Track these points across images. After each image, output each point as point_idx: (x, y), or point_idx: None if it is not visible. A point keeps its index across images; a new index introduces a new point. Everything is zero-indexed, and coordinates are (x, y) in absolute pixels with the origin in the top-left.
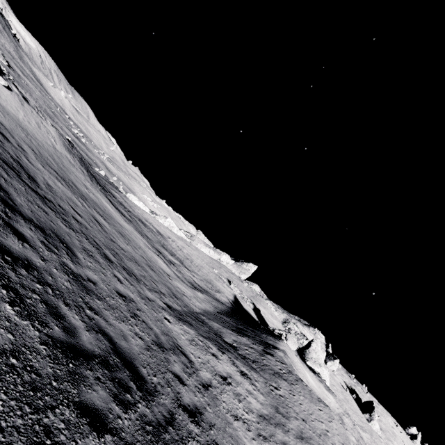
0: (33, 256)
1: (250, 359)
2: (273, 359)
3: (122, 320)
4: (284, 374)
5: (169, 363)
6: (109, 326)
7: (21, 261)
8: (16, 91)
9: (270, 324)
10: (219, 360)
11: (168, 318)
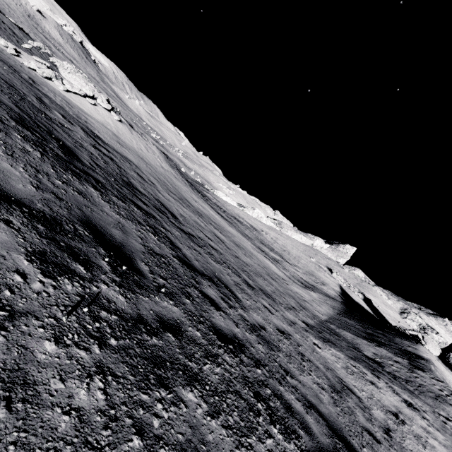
0: (232, 325)
1: (402, 378)
2: (426, 375)
3: (301, 370)
4: (447, 397)
5: (353, 414)
6: (304, 388)
7: (234, 342)
8: (124, 121)
9: (386, 316)
10: (379, 389)
11: (316, 342)
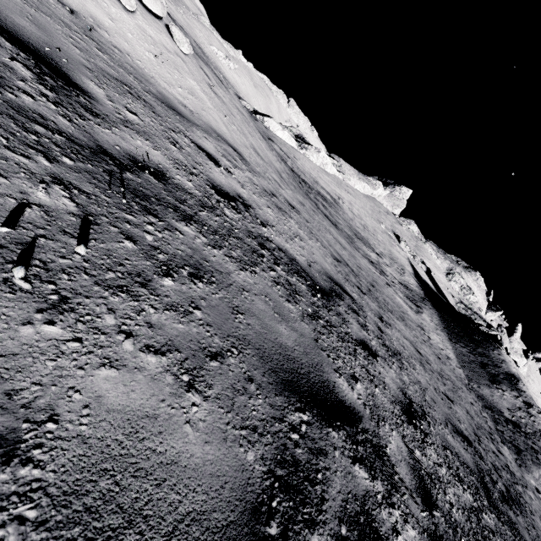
0: None
1: (532, 434)
2: (535, 412)
3: None
4: None
5: None
6: None
7: None
8: None
9: (440, 285)
10: None
11: (533, 483)
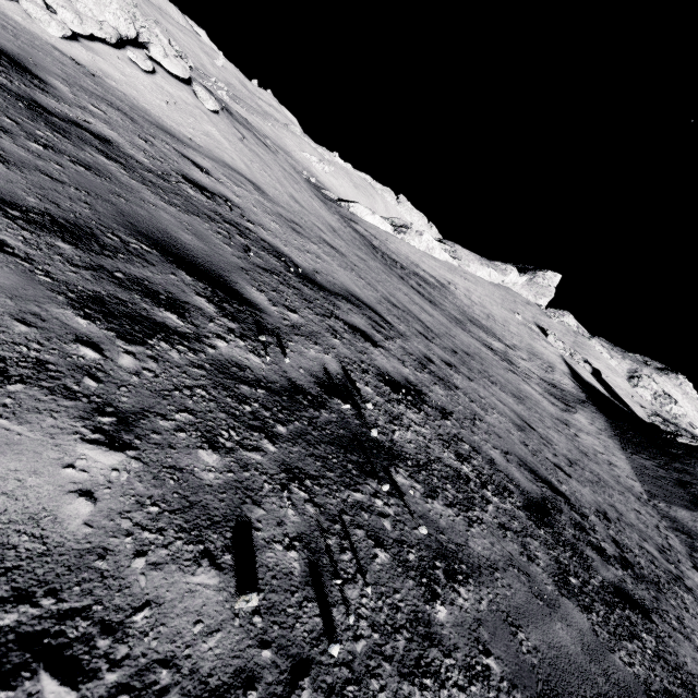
0: None
1: None
2: None
3: None
4: None
5: None
6: None
7: None
8: None
9: (618, 392)
10: None
11: None
